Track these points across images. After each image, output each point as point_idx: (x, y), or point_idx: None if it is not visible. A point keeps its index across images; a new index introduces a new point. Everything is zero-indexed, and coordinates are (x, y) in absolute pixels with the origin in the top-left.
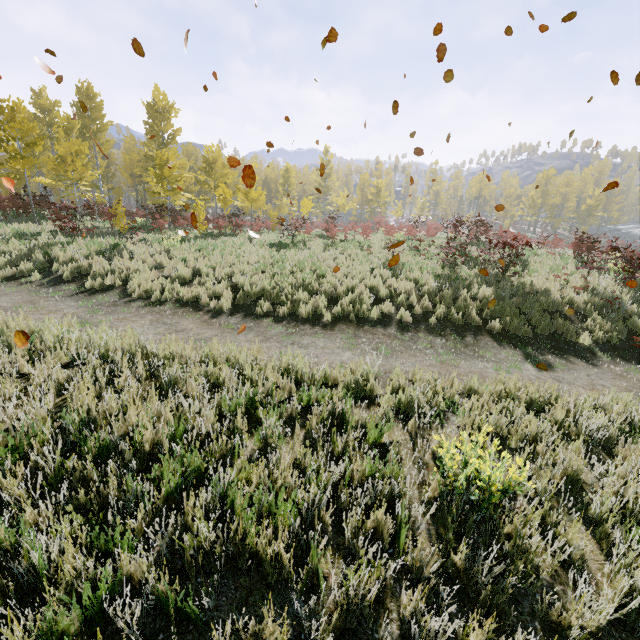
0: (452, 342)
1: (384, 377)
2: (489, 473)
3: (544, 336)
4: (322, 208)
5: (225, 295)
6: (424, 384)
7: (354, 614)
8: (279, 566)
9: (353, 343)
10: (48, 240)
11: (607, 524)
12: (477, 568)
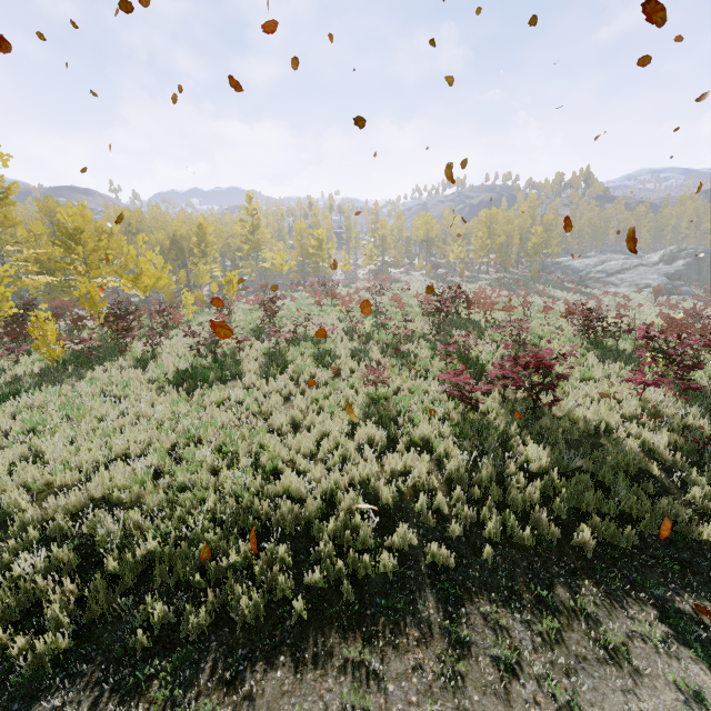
0: (540, 611)
1: None
2: None
3: (653, 537)
4: (254, 267)
5: (52, 614)
6: None
7: None
8: None
9: None
10: None
11: None
12: None
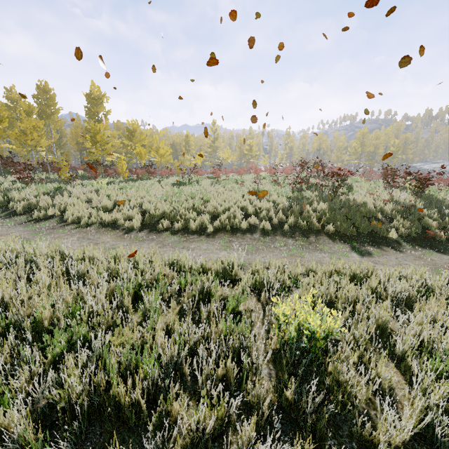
0: (300, 241)
1: (248, 266)
2: (311, 323)
3: (365, 234)
4: (213, 161)
5: (136, 217)
6: (276, 269)
7: (200, 448)
8: (137, 411)
9: (228, 245)
10: (8, 186)
11: (408, 359)
12: (304, 400)
